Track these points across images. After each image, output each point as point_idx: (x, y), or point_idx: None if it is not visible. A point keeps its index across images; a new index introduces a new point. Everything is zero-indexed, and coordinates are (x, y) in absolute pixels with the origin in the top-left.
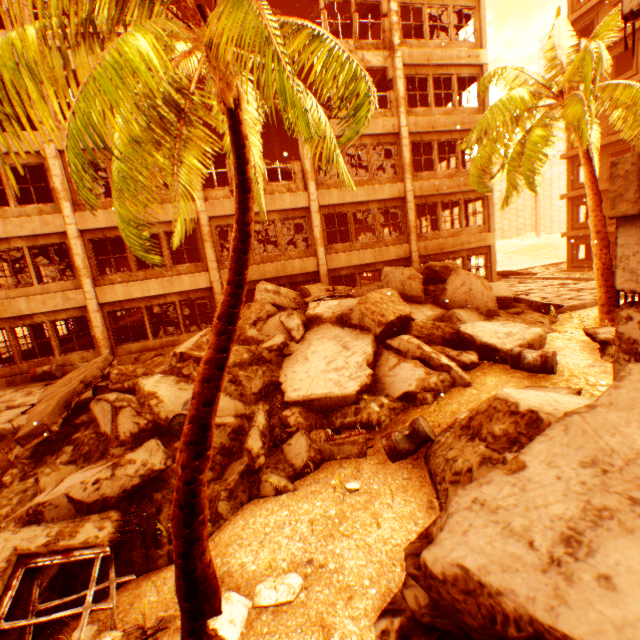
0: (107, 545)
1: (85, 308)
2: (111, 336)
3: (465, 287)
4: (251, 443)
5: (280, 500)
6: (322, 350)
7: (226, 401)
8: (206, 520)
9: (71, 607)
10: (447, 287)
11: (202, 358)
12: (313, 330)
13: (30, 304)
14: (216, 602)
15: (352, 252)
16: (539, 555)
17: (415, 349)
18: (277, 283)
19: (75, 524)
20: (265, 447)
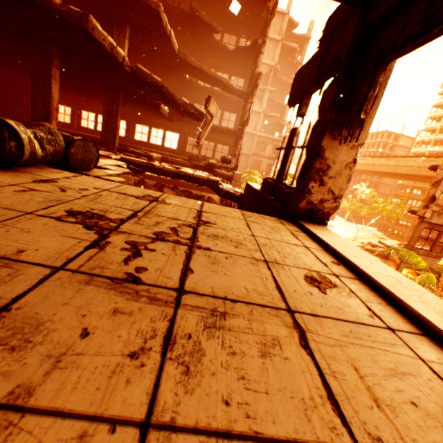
0: None
1: None
2: None
3: None
4: None
5: None
6: None
7: None
8: None
9: None
10: None
11: None
12: None
13: None
14: None
15: None
16: None
17: None
18: None
19: None
20: None
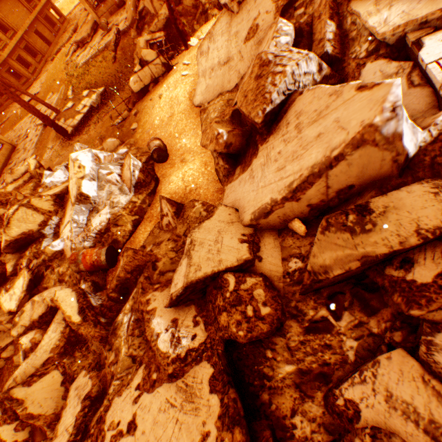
0: (164, 38)
1: None
2: None
3: None
4: None
5: (213, 19)
6: None
7: None
8: (177, 15)
9: None
10: None
11: None
12: None
13: None
14: (188, 39)
15: None
16: None
17: None
18: None
19: (155, 34)
20: (208, 0)
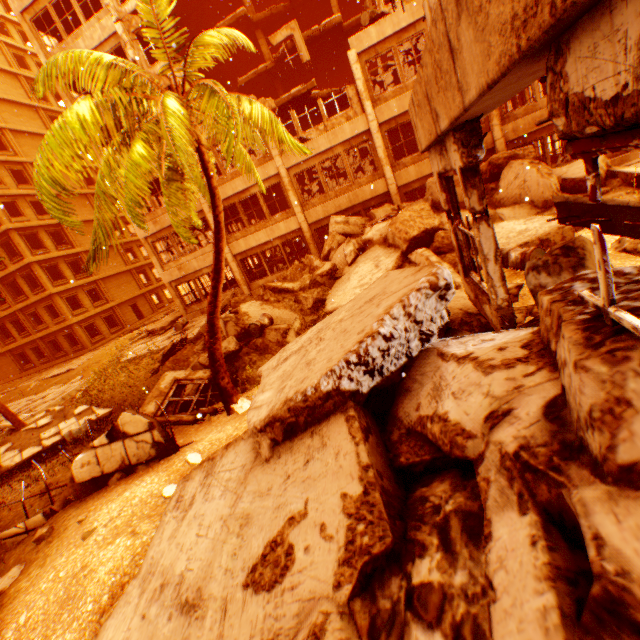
0: (207, 380)
1: (226, 260)
2: (245, 277)
3: (518, 180)
4: (289, 339)
5: None
6: (361, 271)
7: (290, 315)
8: (222, 365)
9: (203, 405)
10: (499, 184)
11: (277, 287)
12: (364, 253)
13: (198, 263)
14: (234, 399)
15: (421, 162)
16: (276, 364)
17: (424, 261)
18: (352, 212)
19: (196, 371)
20: None
